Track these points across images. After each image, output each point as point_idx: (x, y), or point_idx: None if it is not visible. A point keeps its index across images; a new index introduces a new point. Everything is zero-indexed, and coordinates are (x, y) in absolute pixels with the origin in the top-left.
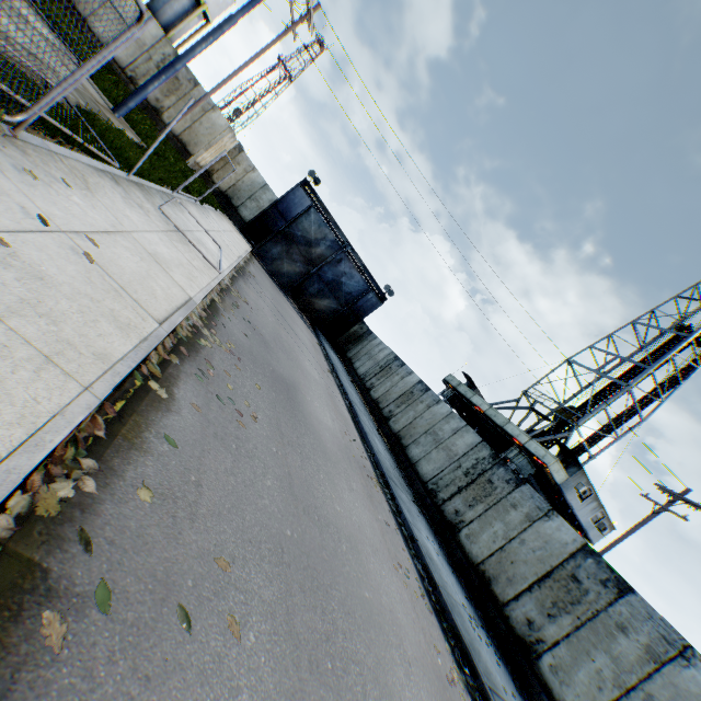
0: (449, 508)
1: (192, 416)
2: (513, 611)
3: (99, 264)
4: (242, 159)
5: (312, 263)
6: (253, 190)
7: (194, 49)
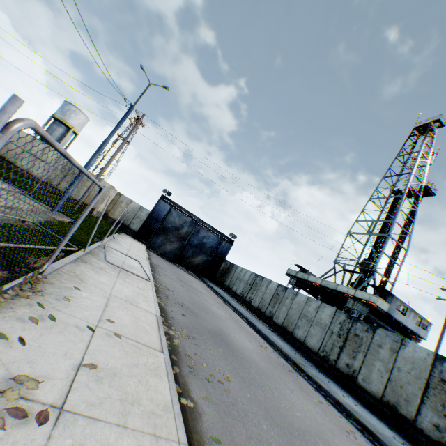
0: (341, 364)
1: (209, 408)
2: (421, 423)
3: (119, 334)
4: (123, 198)
5: (183, 239)
6: (134, 212)
7: (90, 162)
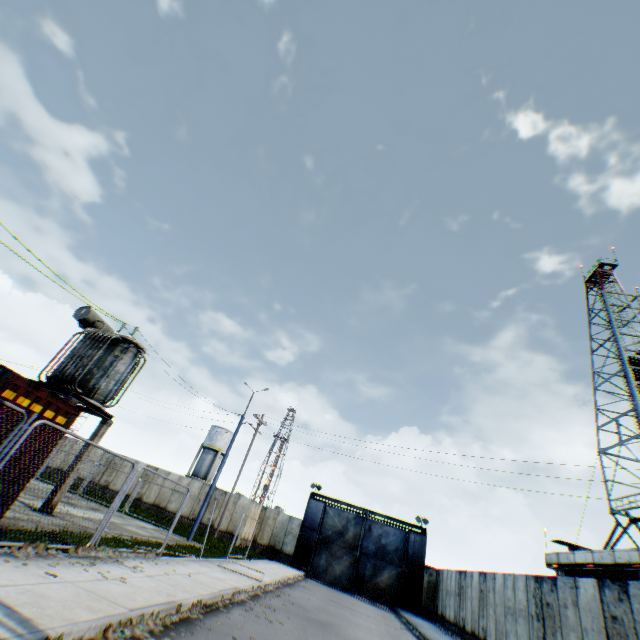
0: None
1: (239, 615)
2: None
3: (193, 578)
4: (269, 512)
5: (353, 547)
6: (284, 526)
7: (215, 479)
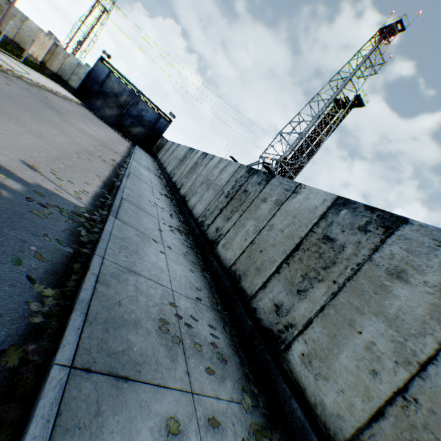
0: (172, 174)
1: None
2: (178, 185)
3: None
4: (60, 51)
5: (122, 107)
6: (73, 69)
7: None
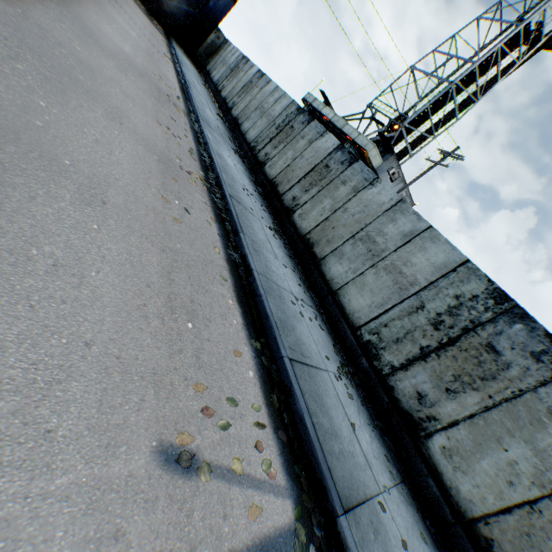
0: (262, 154)
1: None
2: (286, 197)
3: None
4: None
5: None
6: None
7: None
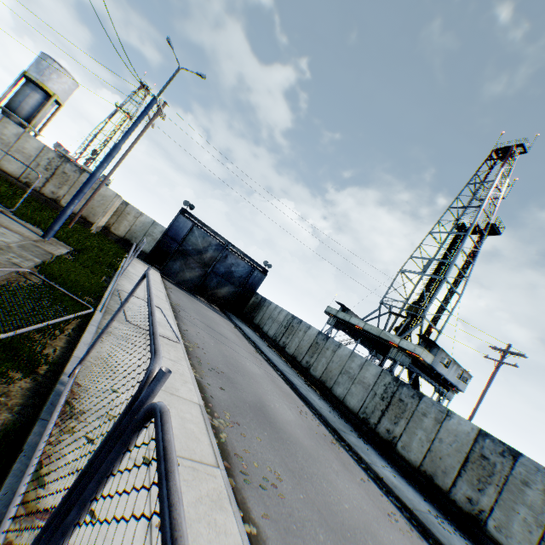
0: (382, 429)
1: (271, 529)
2: (455, 495)
3: None
4: (130, 209)
5: (206, 265)
6: (145, 228)
7: (95, 175)
